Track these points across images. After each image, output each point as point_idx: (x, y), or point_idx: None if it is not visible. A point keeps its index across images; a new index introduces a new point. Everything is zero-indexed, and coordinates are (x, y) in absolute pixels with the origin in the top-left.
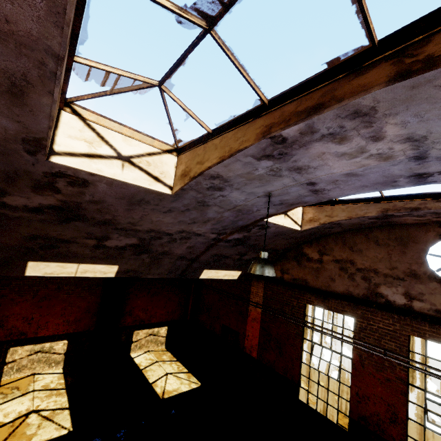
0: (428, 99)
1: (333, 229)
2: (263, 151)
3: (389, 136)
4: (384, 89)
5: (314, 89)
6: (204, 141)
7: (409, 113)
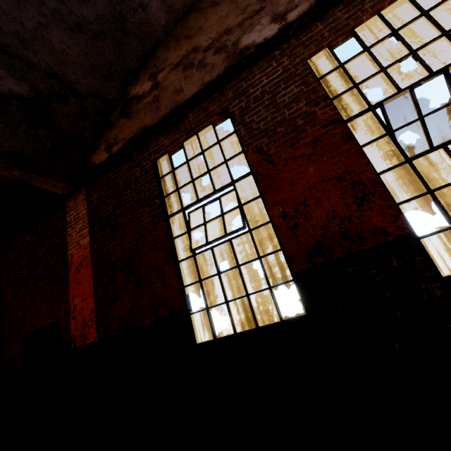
0: None
1: None
2: None
3: None
4: None
5: None
6: None
7: None
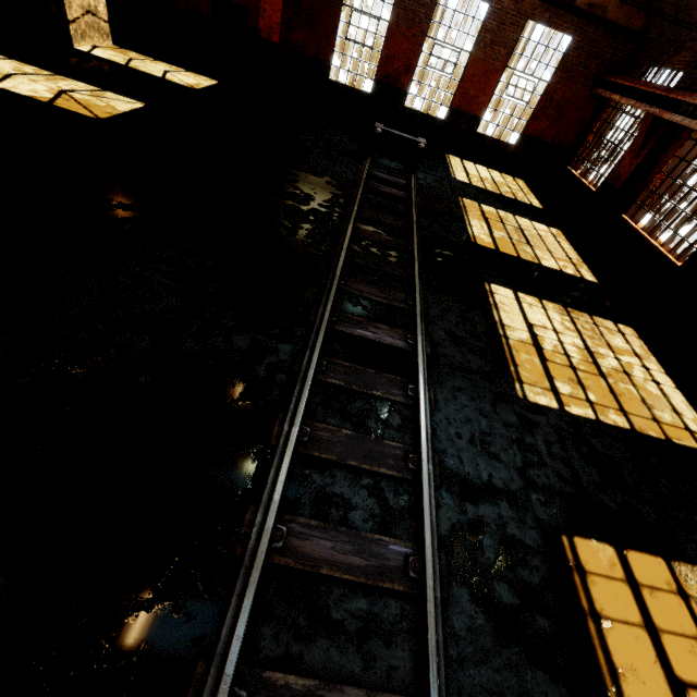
0: None
1: None
2: None
3: None
4: None
5: None
6: None
7: None
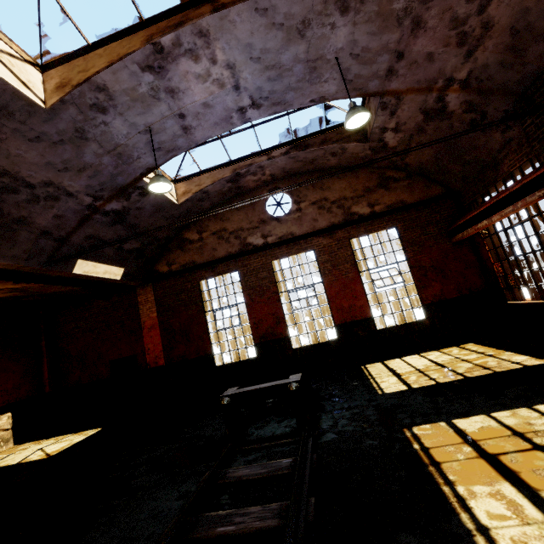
0: (228, 30)
1: (204, 202)
2: (147, 60)
3: (219, 60)
4: (210, 17)
5: (176, 14)
6: (82, 54)
7: (224, 40)
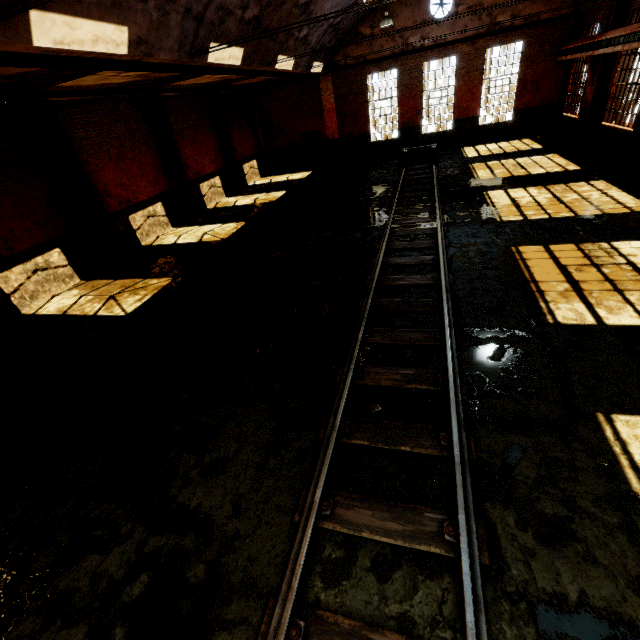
0: None
1: None
2: None
3: None
4: None
5: None
6: None
7: None
